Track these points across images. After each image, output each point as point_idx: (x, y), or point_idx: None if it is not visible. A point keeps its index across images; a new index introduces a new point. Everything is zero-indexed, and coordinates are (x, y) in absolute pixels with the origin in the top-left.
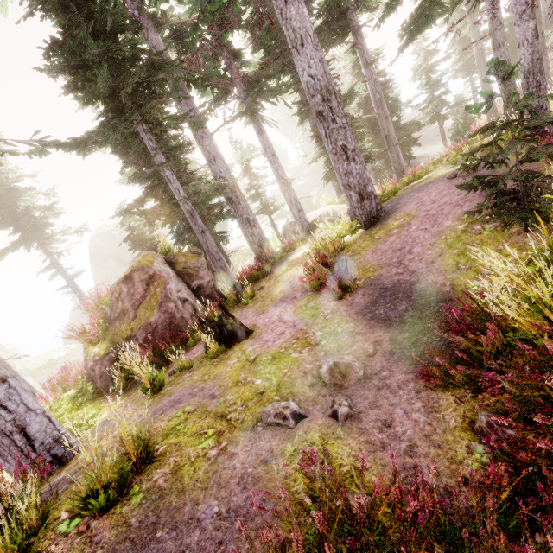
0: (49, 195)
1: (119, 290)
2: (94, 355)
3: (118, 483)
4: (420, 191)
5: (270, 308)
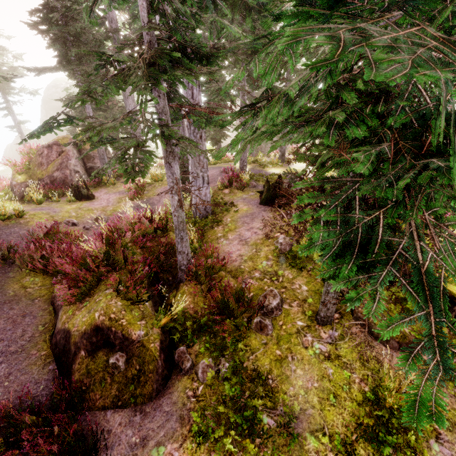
0: (17, 58)
1: (42, 151)
2: (18, 179)
3: (9, 216)
4: (211, 169)
5: (111, 193)
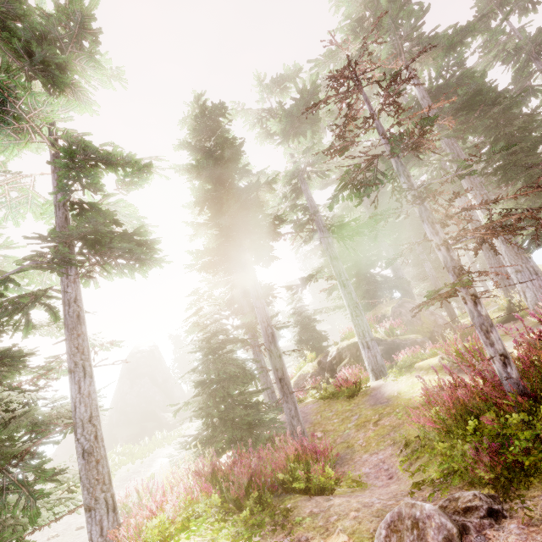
0: None
1: (399, 311)
2: (415, 336)
3: None
4: None
5: None
